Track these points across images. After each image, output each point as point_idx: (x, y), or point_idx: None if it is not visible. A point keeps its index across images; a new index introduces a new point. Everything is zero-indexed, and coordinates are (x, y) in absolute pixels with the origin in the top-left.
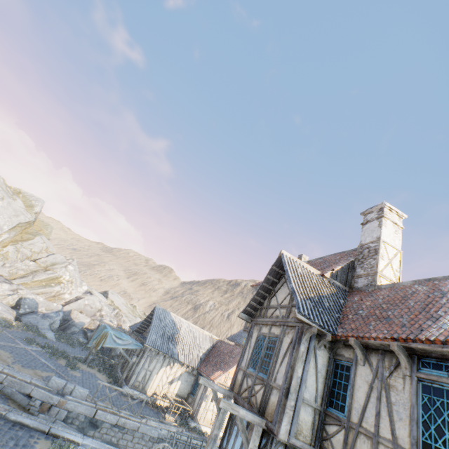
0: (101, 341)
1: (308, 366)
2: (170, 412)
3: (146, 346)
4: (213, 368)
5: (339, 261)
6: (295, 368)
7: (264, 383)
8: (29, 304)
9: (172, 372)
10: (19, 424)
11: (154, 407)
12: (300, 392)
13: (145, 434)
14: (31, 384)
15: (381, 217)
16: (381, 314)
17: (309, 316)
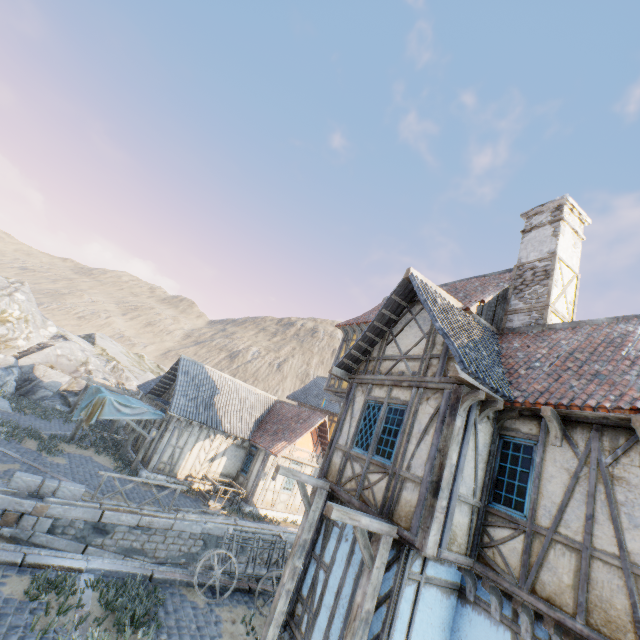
0: (95, 411)
1: (466, 448)
2: (216, 499)
3: (170, 414)
4: (274, 439)
5: (485, 289)
6: (449, 453)
7: (386, 472)
8: None
9: (213, 447)
10: None
11: (191, 493)
12: (455, 487)
13: (183, 532)
14: None
15: (558, 220)
16: (582, 369)
17: (477, 374)
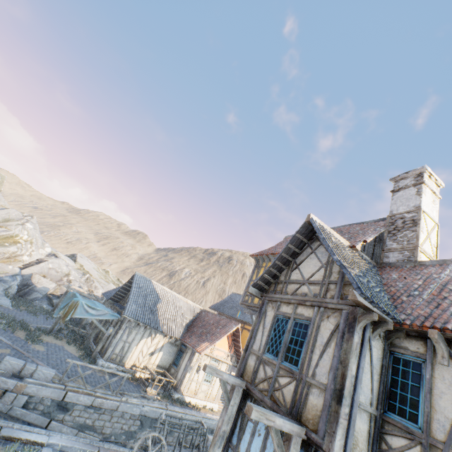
0: (70, 311)
1: (363, 362)
2: (152, 386)
3: (124, 316)
4: (199, 339)
5: (365, 232)
6: (349, 365)
7: (294, 377)
8: None
9: (153, 344)
10: None
11: (134, 379)
12: (356, 395)
13: (125, 412)
14: None
15: (420, 183)
16: None
17: (372, 298)
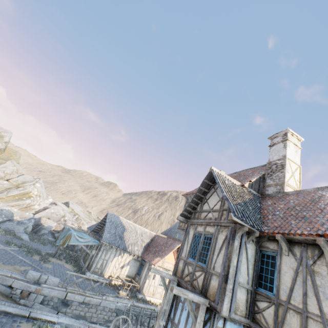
0: (66, 240)
1: (241, 257)
2: (123, 289)
3: (102, 242)
4: (153, 256)
5: (253, 174)
6: (232, 259)
7: (203, 270)
8: (6, 214)
9: (122, 260)
10: (3, 312)
11: (110, 286)
12: (236, 278)
13: (105, 307)
14: (12, 278)
15: (285, 140)
16: (297, 215)
17: (242, 218)
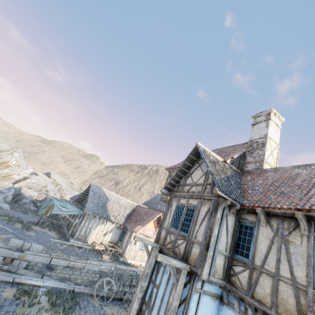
0: (49, 210)
1: (222, 228)
2: (106, 254)
3: (85, 211)
4: (135, 224)
5: (235, 151)
6: (213, 230)
7: (185, 239)
8: None
9: (105, 228)
10: None
11: (94, 251)
12: (217, 246)
13: (89, 270)
14: None
15: (268, 119)
16: (276, 190)
17: (226, 192)
